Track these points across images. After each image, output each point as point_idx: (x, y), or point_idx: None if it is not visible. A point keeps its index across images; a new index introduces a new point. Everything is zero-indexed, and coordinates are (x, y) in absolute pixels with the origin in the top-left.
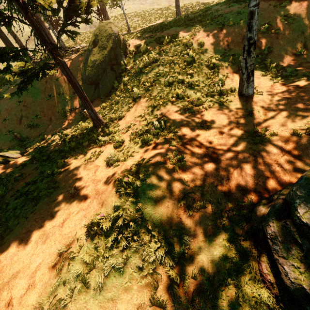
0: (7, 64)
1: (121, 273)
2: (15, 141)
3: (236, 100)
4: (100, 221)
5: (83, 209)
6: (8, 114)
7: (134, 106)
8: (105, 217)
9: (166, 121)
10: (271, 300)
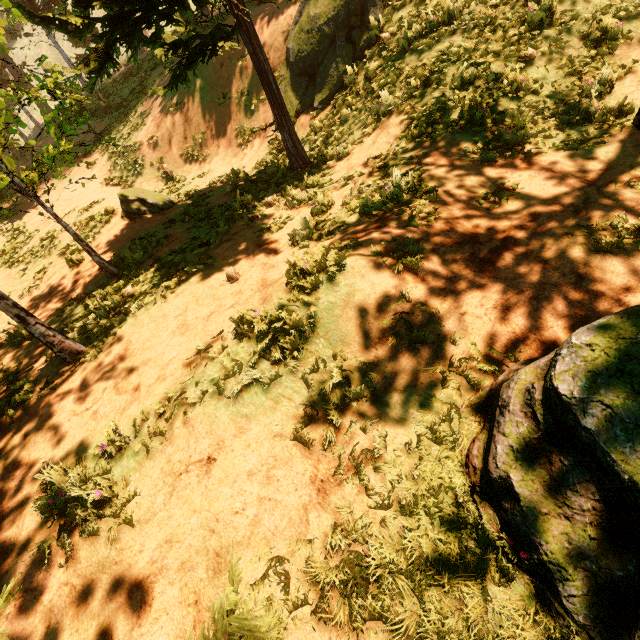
0: (158, 28)
1: (265, 392)
2: (164, 179)
3: (616, 142)
4: (253, 319)
5: (239, 303)
6: (157, 127)
7: (374, 133)
8: (263, 317)
9: (423, 174)
10: (464, 488)
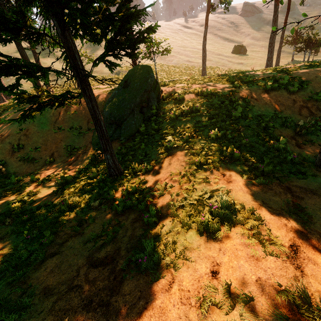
0: (17, 83)
1: None
2: None
3: (320, 175)
4: None
5: None
6: (1, 141)
7: (166, 157)
8: None
9: (229, 192)
10: None
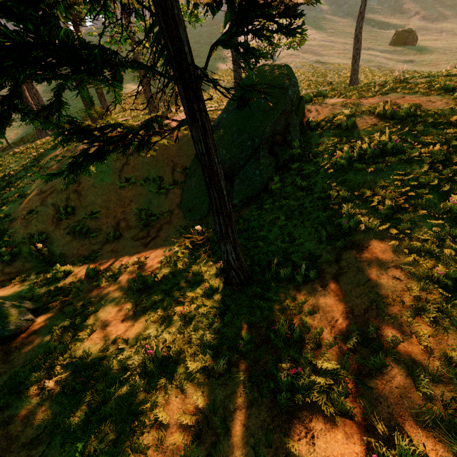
0: (56, 100)
1: None
2: (35, 259)
3: None
4: None
5: None
6: (41, 201)
7: (344, 251)
8: None
9: None
10: None
